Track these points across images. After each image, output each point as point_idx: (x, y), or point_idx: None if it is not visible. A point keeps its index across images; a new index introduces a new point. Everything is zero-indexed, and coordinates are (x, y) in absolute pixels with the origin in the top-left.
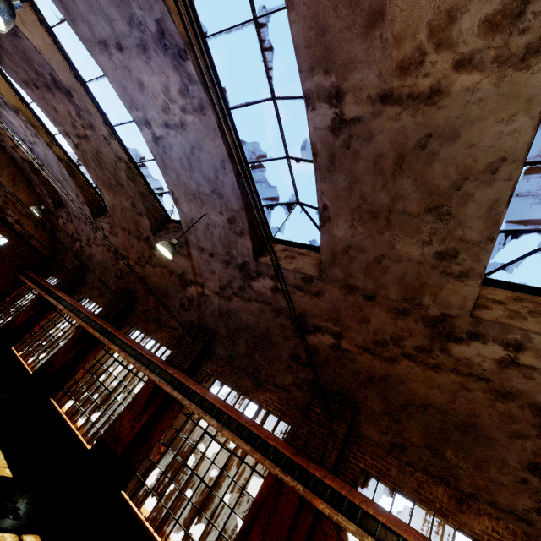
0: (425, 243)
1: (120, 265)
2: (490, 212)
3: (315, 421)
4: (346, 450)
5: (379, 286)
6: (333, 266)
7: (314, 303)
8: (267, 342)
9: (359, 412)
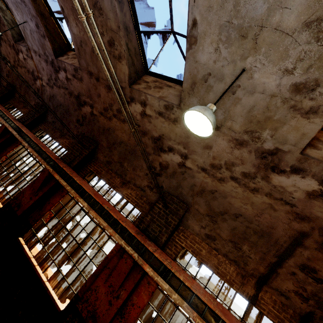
0: (102, 35)
1: (7, 67)
2: (112, 5)
3: (76, 149)
4: (88, 163)
5: (98, 70)
6: (81, 58)
7: (81, 86)
8: (68, 113)
9: (98, 148)
